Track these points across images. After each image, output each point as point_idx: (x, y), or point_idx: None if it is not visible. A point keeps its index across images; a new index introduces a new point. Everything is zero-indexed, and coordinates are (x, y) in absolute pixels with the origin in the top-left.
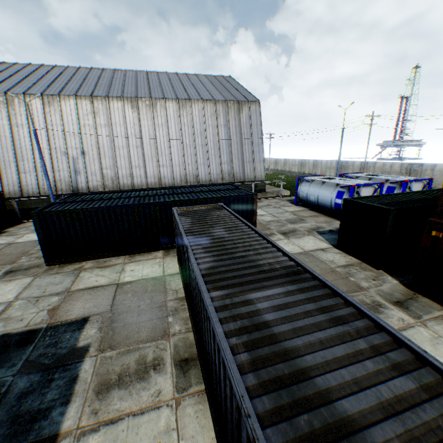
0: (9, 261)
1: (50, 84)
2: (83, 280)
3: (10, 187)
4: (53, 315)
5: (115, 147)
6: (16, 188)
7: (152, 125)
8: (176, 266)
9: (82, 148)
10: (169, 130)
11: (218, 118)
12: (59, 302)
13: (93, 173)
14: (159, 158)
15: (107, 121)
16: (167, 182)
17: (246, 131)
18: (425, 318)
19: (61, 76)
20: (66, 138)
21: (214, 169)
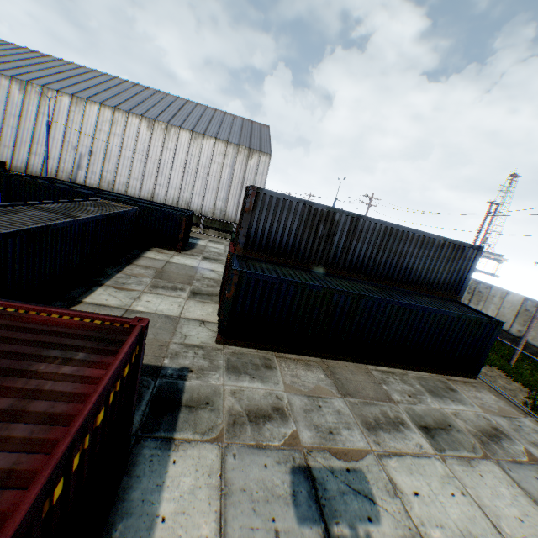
0: None
1: (87, 88)
2: None
3: (18, 162)
4: None
5: (121, 155)
6: (24, 165)
7: (161, 147)
8: None
9: (91, 148)
10: (175, 155)
11: (226, 158)
12: None
13: (94, 172)
14: (158, 177)
15: (122, 132)
16: (158, 200)
17: (250, 177)
18: (196, 299)
19: (103, 84)
20: (80, 136)
21: (207, 202)
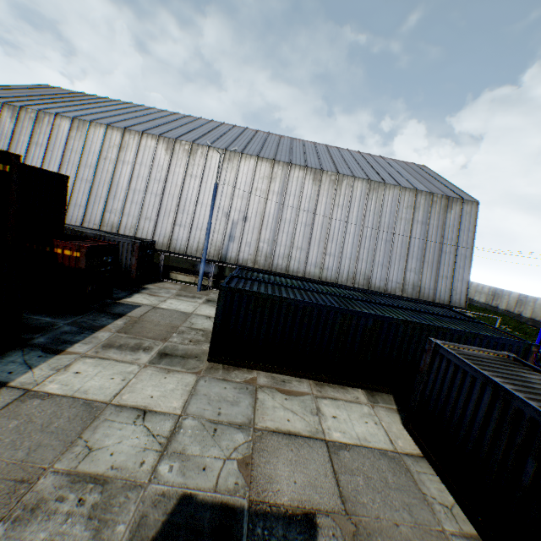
0: (158, 335)
1: (232, 140)
2: (266, 410)
3: (159, 237)
4: (249, 478)
5: (281, 219)
6: (165, 240)
7: (331, 204)
8: (405, 434)
9: (245, 213)
10: (349, 213)
11: (415, 212)
12: (248, 447)
13: (247, 243)
14: (328, 244)
15: (282, 189)
16: (329, 276)
17: (450, 235)
18: None
19: (241, 135)
20: (233, 198)
21: (394, 274)
